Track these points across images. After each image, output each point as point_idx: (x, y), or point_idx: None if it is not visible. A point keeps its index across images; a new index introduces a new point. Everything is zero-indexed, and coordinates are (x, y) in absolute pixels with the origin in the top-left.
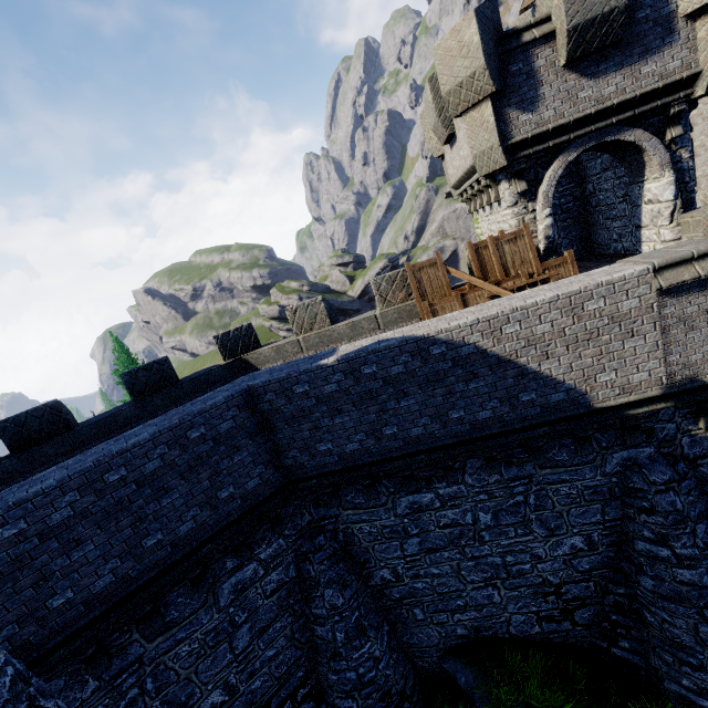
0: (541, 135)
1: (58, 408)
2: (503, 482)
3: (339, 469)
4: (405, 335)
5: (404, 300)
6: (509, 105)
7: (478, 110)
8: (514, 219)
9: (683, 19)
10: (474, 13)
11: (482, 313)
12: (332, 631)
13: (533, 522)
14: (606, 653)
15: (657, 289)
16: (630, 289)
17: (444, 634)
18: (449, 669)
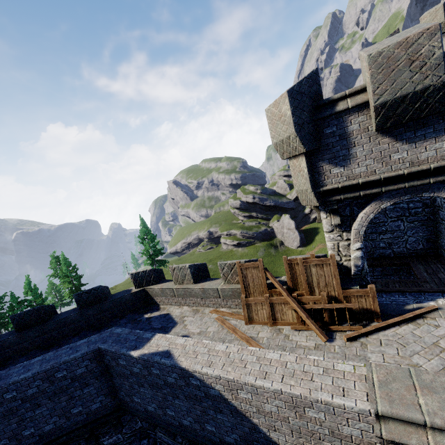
0: (351, 186)
1: (39, 311)
2: None
3: (144, 417)
4: (176, 360)
5: (239, 282)
6: (322, 159)
7: (297, 160)
8: (330, 242)
9: None
10: (286, 94)
11: (224, 373)
12: None
13: None
14: None
15: (377, 436)
16: (350, 418)
17: None
18: None
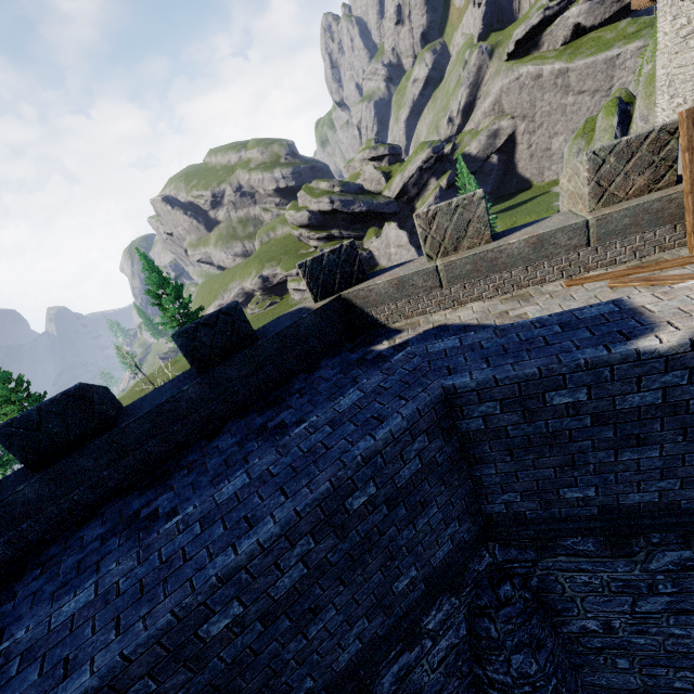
0: None
1: (86, 397)
2: None
3: (594, 527)
4: None
5: (642, 190)
6: None
7: None
8: None
9: None
10: None
11: None
12: None
13: None
14: None
15: None
16: None
17: (650, 683)
18: None
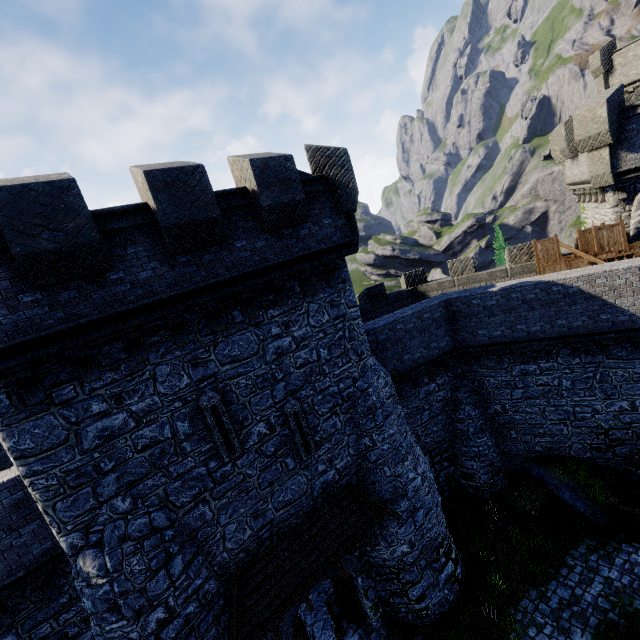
0: None
1: None
2: (581, 364)
3: (487, 344)
4: (538, 280)
5: (526, 261)
6: (621, 149)
7: (599, 151)
8: (614, 215)
9: None
10: (605, 102)
11: (585, 272)
12: (467, 426)
13: (597, 389)
14: (634, 475)
15: None
16: None
17: (527, 448)
18: (527, 467)
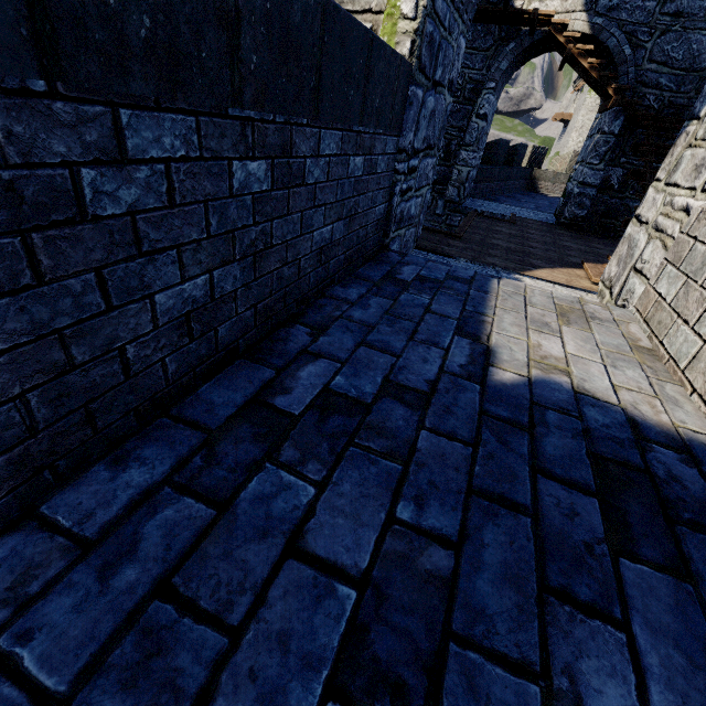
0: None
1: (508, 148)
2: None
3: None
4: None
5: None
6: None
7: None
8: None
9: None
10: None
11: None
12: None
13: None
14: None
15: None
16: None
17: None
18: None
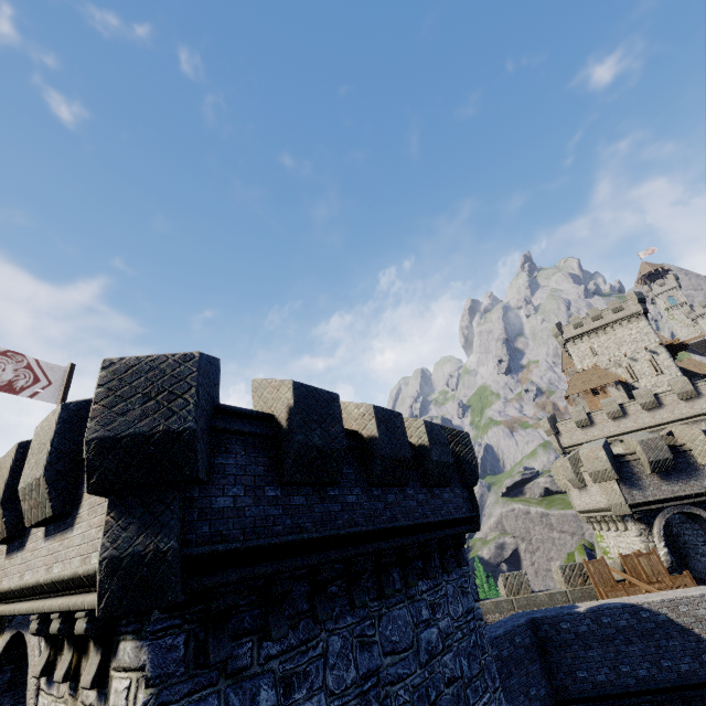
0: (647, 502)
1: None
2: None
3: (593, 696)
4: (623, 601)
5: (582, 584)
6: (625, 485)
7: (609, 483)
8: (642, 544)
9: (701, 465)
10: (602, 448)
11: (664, 596)
12: None
13: None
14: None
15: None
16: None
17: None
18: None
